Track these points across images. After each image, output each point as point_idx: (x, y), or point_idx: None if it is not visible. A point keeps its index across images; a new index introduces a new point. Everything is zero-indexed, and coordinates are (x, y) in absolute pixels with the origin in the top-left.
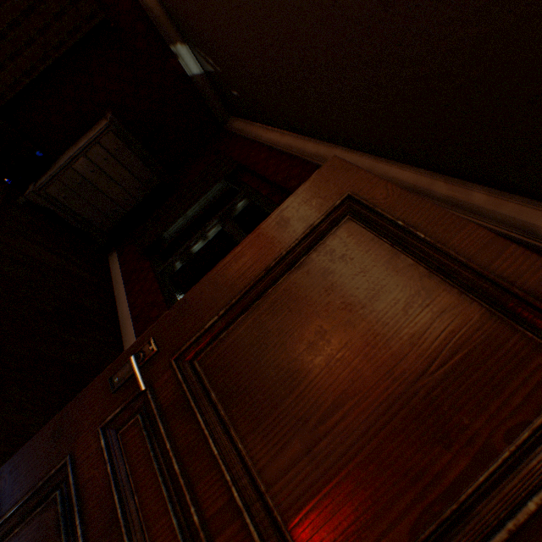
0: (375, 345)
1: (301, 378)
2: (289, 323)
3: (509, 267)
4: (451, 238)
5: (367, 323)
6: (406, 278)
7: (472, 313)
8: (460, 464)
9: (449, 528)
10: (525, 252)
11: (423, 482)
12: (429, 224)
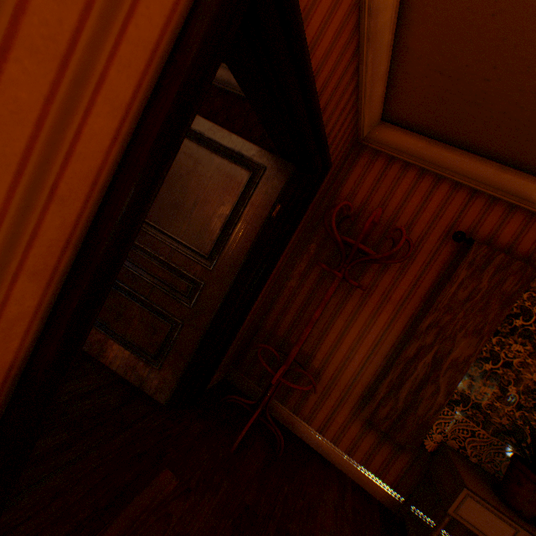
0: (201, 185)
1: (181, 205)
2: (170, 187)
3: (234, 144)
4: (217, 136)
5: (197, 177)
6: (205, 156)
7: (226, 164)
8: (228, 209)
9: (228, 225)
10: (238, 137)
11: (220, 217)
12: (209, 131)
